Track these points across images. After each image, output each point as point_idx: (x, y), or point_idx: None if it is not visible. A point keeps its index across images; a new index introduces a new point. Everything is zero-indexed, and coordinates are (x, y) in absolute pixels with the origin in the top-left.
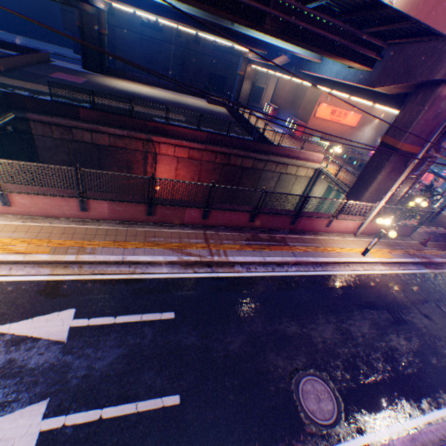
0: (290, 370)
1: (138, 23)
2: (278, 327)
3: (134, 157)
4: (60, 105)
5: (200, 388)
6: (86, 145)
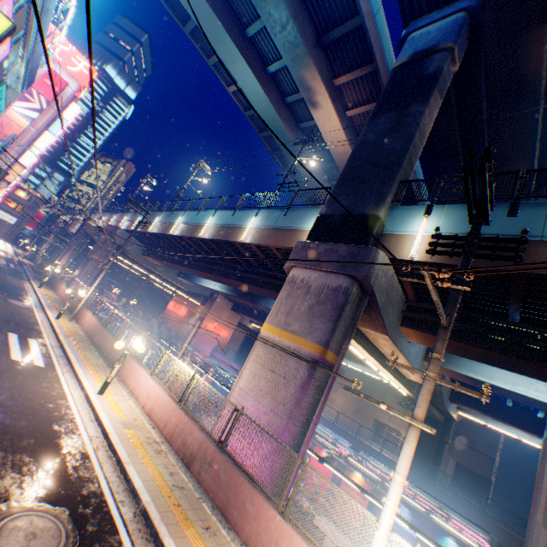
0: None
1: None
2: None
3: None
4: None
5: None
6: None
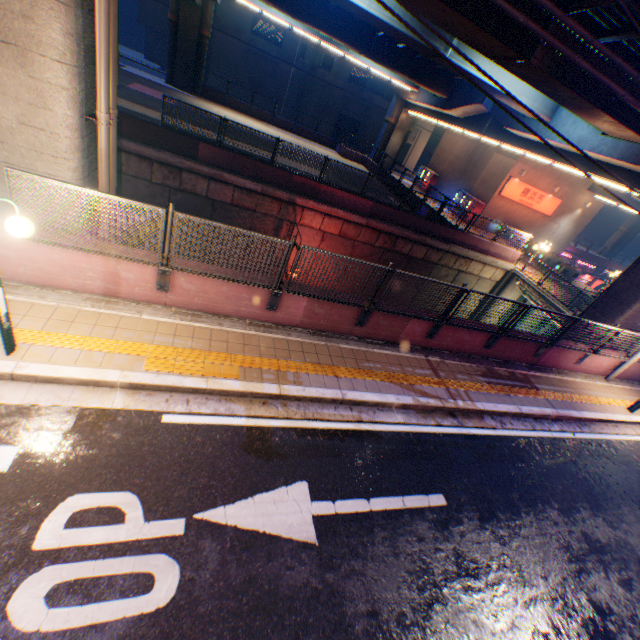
0: (634, 605)
1: (248, 28)
2: (583, 526)
3: (262, 224)
4: (172, 134)
5: (537, 639)
6: (197, 198)
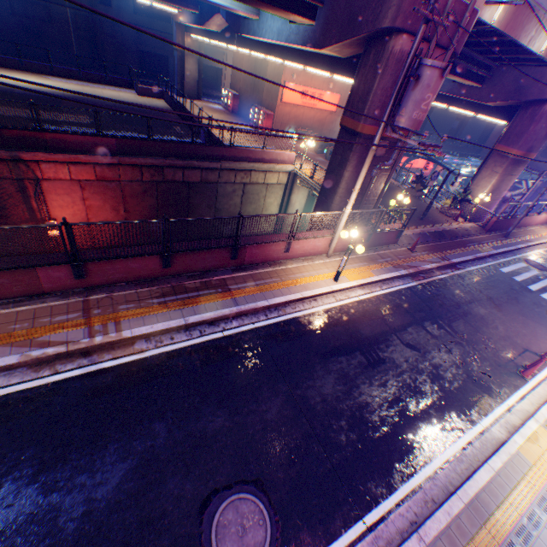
0: (204, 496)
1: None
2: (194, 427)
3: (1, 189)
4: None
5: None
6: None
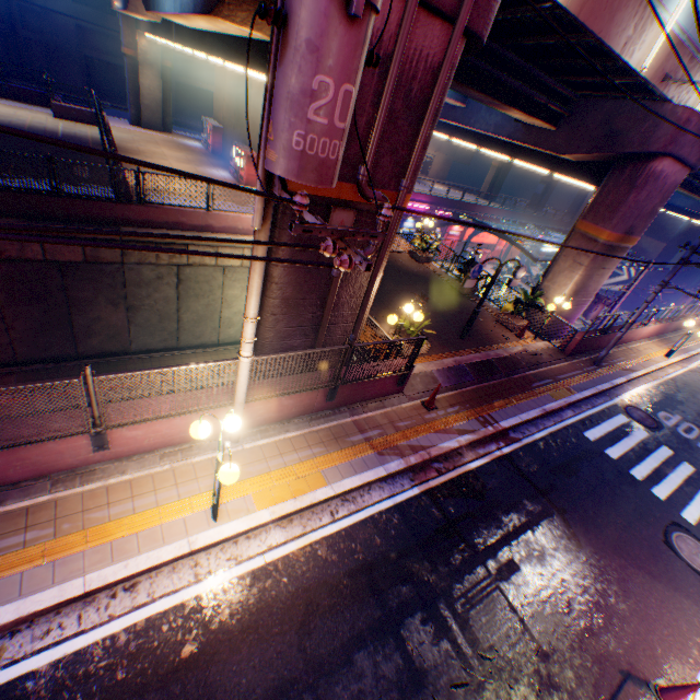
0: None
1: None
2: None
3: None
4: None
5: None
6: None
